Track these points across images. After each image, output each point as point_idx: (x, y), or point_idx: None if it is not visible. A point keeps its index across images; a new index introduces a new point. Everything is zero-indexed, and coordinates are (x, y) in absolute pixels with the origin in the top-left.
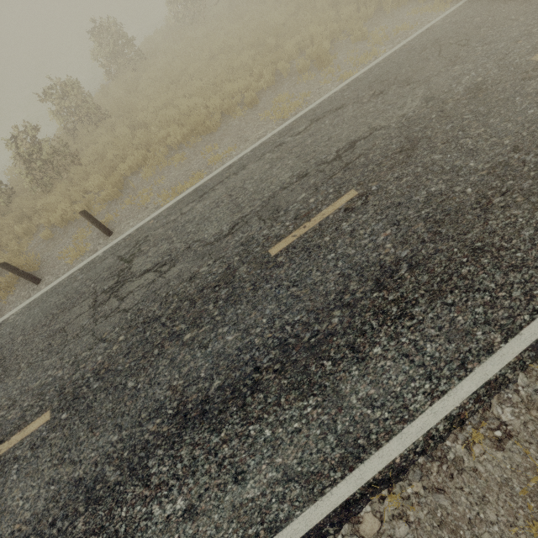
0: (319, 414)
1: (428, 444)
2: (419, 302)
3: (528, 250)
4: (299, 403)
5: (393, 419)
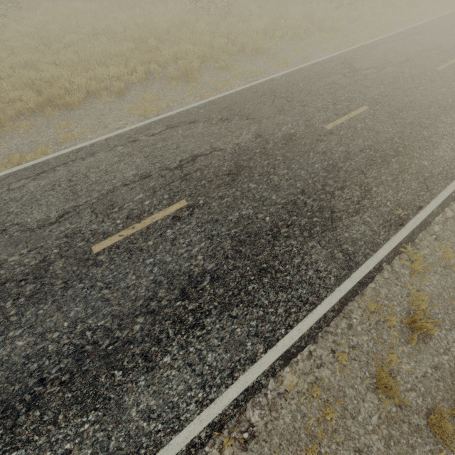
0: (96, 430)
1: (190, 452)
2: (212, 313)
3: (294, 274)
4: (78, 419)
5: (165, 430)
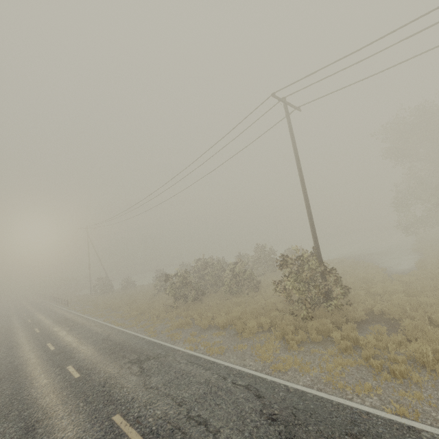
0: None
1: None
2: None
3: None
4: None
5: None
